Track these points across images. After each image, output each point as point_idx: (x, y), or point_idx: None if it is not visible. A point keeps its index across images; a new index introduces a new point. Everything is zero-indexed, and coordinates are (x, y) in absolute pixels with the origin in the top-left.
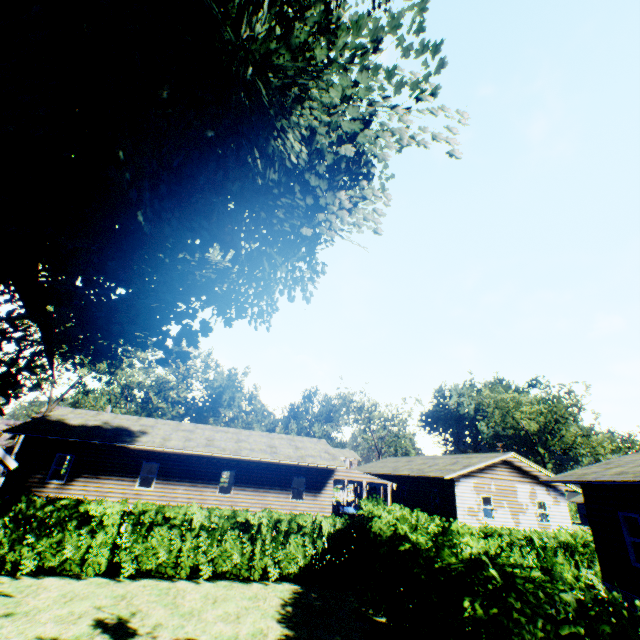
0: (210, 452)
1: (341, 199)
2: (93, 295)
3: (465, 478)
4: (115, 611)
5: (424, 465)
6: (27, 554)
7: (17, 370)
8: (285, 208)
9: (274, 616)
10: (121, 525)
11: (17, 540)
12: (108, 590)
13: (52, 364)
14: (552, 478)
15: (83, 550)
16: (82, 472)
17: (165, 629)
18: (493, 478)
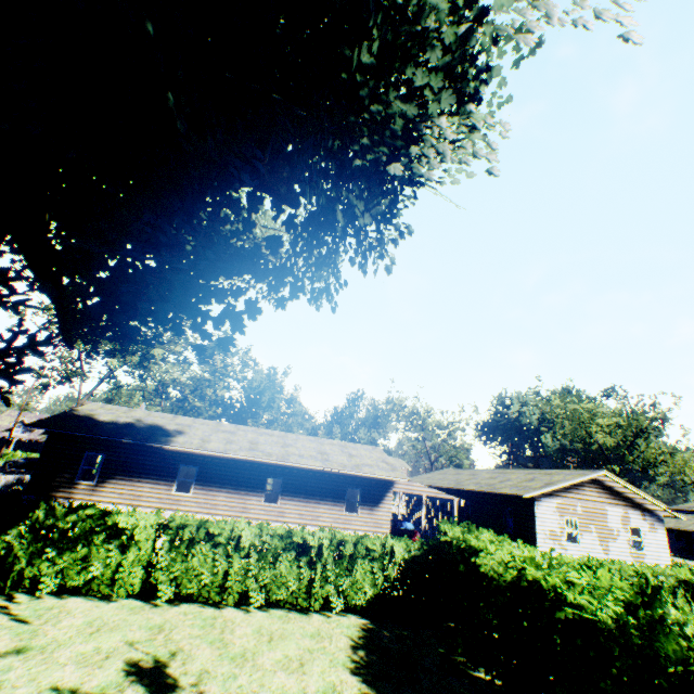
0: (254, 457)
1: (441, 127)
2: (116, 265)
3: (547, 497)
4: (150, 650)
5: (493, 480)
6: (47, 570)
7: (19, 348)
8: (367, 134)
9: (346, 664)
10: (156, 539)
11: (35, 553)
12: (142, 618)
13: (71, 348)
14: (687, 507)
15: (112, 568)
16: (114, 473)
17: (213, 680)
18: (579, 499)
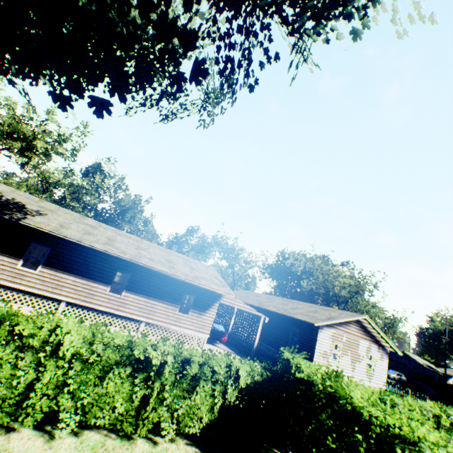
0: (109, 251)
1: None
2: None
3: (327, 327)
4: None
5: (286, 306)
6: None
7: None
8: None
9: None
10: None
11: None
12: None
13: None
14: None
15: None
16: None
17: None
18: (346, 332)
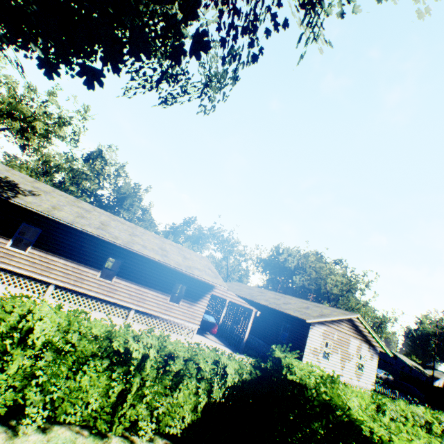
0: (100, 236)
1: None
2: None
3: (319, 324)
4: None
5: (278, 301)
6: None
7: None
8: None
9: None
10: None
11: None
12: None
13: None
14: None
15: None
16: None
17: None
18: (338, 330)
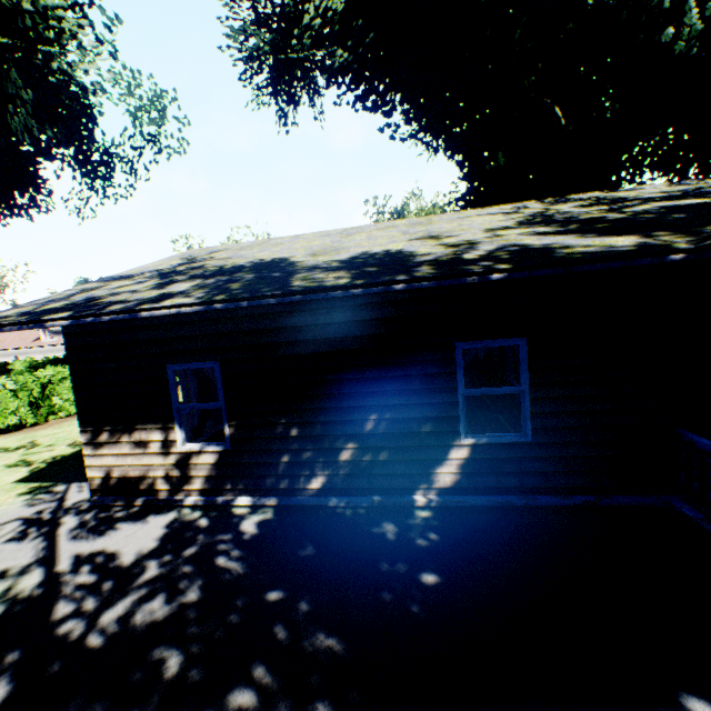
0: None
1: None
2: None
3: None
4: None
5: None
6: None
7: None
8: None
9: None
10: None
11: None
12: None
13: None
14: None
15: None
16: None
17: None
18: None
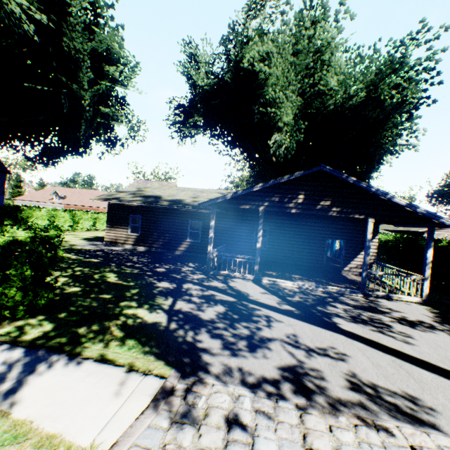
0: None
1: None
2: None
3: None
4: None
5: None
6: None
7: None
8: None
9: None
10: None
11: None
12: None
13: None
14: None
15: None
16: None
17: None
18: (446, 232)
